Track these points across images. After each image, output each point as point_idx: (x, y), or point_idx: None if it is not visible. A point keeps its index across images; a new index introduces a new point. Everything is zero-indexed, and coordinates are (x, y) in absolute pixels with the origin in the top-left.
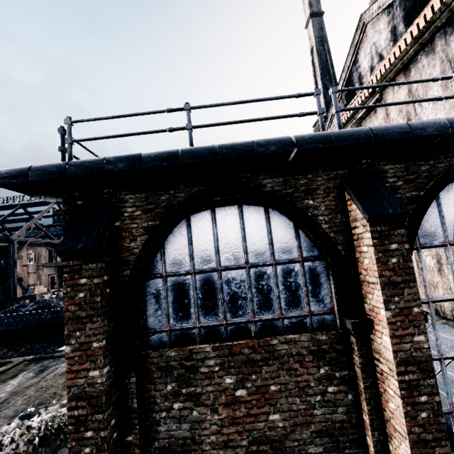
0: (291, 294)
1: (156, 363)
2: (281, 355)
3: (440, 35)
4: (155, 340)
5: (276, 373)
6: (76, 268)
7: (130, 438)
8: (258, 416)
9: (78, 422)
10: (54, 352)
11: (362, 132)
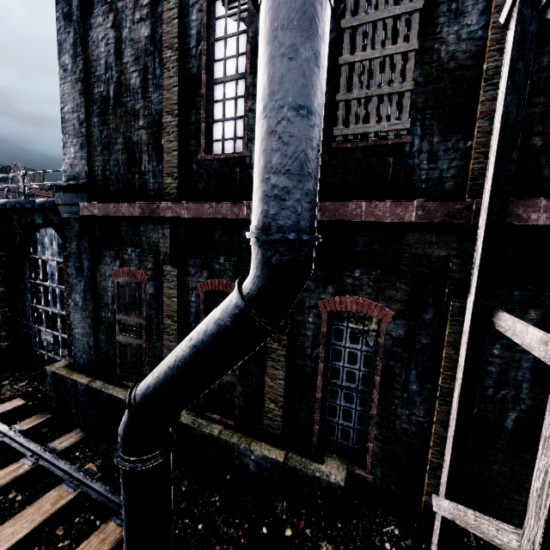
0: None
1: None
2: None
3: None
4: None
5: None
6: None
7: None
8: None
9: None
10: None
11: None
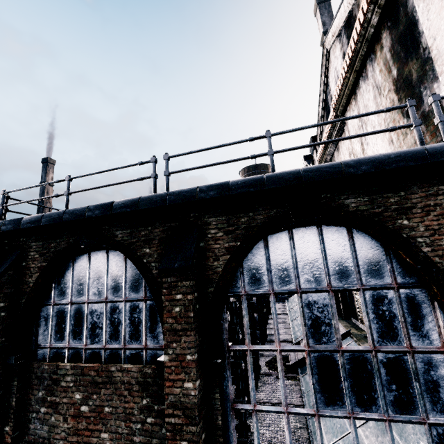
0: (134, 328)
1: (35, 373)
2: (116, 381)
3: (369, 62)
4: (41, 354)
5: (110, 396)
6: None
7: (7, 428)
8: (93, 431)
9: None
10: None
11: (160, 197)
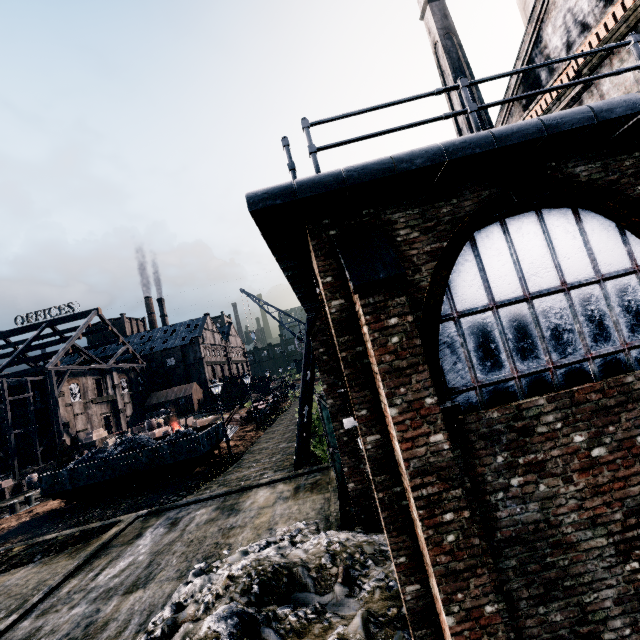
0: (632, 317)
1: (475, 430)
2: None
3: None
4: (462, 403)
5: (639, 420)
6: (379, 306)
7: None
8: (628, 478)
9: (429, 504)
10: (171, 501)
11: None
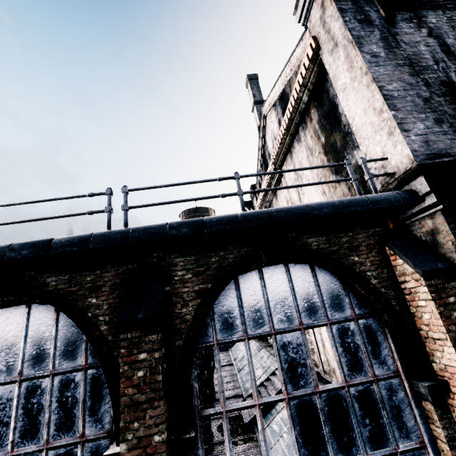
0: (65, 414)
1: None
2: None
3: (301, 129)
4: None
5: None
6: None
7: None
8: None
9: None
10: None
11: (120, 233)
